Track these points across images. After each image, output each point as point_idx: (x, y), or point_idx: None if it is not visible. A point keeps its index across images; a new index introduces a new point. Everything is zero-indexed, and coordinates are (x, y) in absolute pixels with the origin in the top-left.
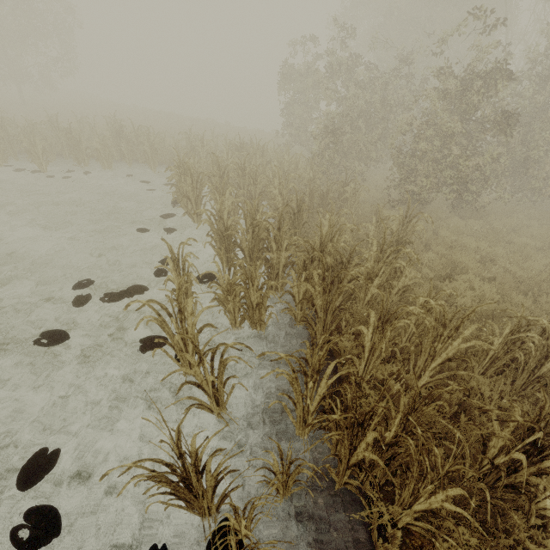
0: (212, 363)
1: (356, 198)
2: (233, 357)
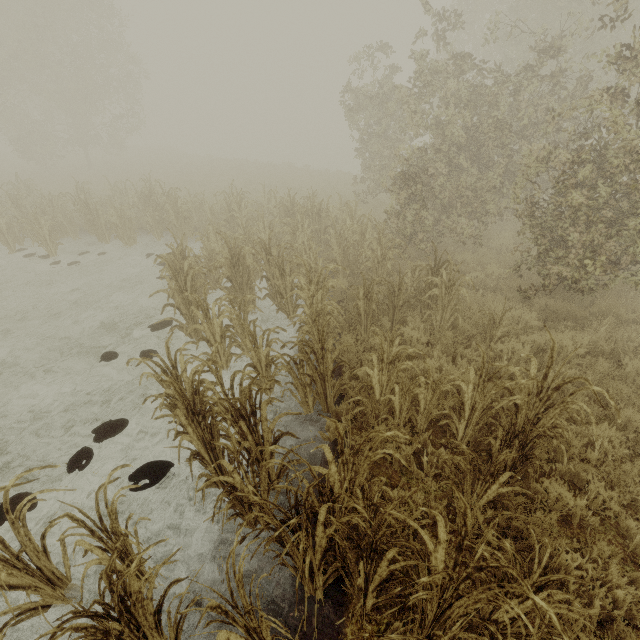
0: None
1: (452, 296)
2: None
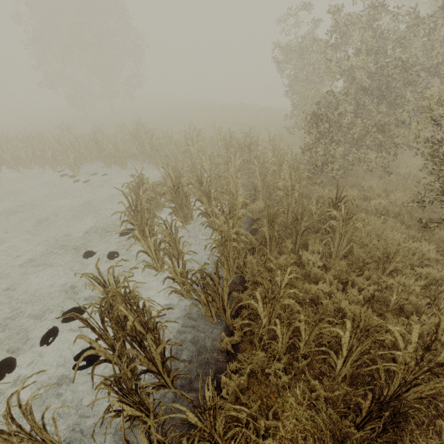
0: None
1: (349, 227)
2: None
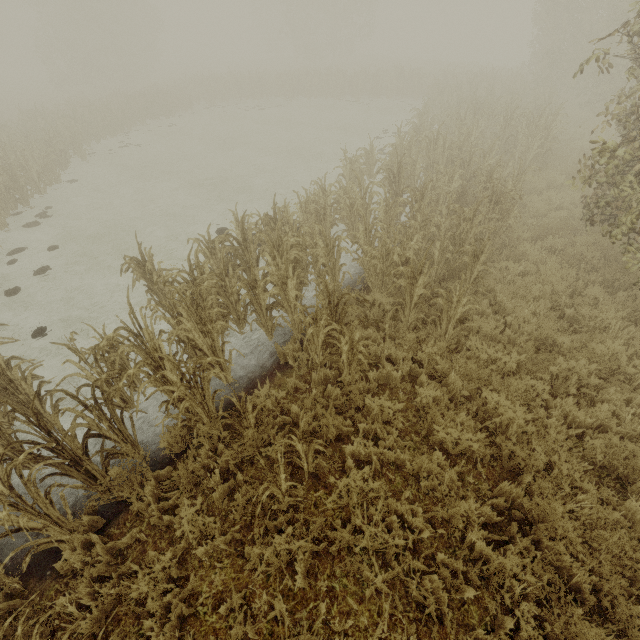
0: (430, 124)
1: None
2: (436, 121)
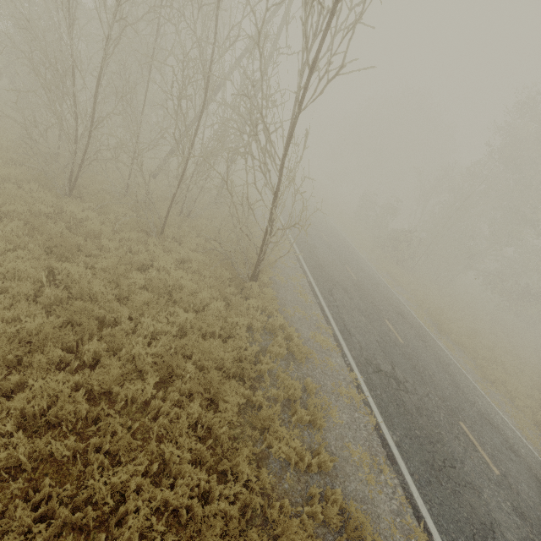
0: None
1: None
2: None
